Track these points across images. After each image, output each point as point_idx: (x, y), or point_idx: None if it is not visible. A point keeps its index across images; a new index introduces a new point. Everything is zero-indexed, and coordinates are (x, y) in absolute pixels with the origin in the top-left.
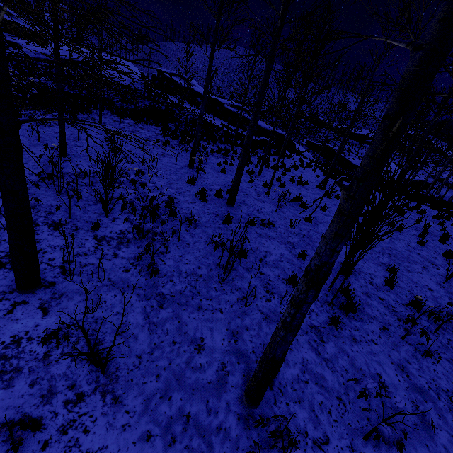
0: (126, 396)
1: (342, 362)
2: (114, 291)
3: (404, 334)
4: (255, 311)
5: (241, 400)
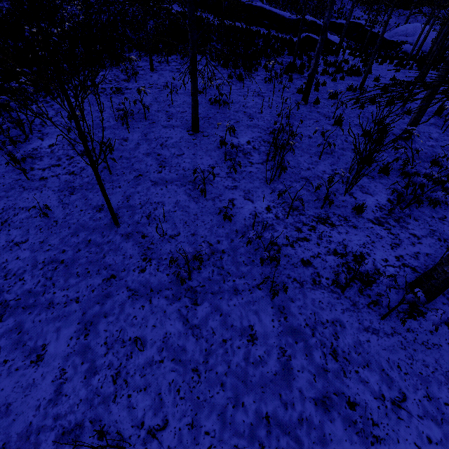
0: None
1: None
2: None
3: None
4: None
5: None
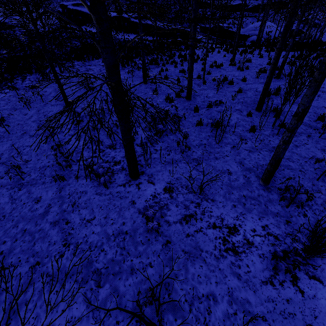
0: (215, 198)
1: (295, 157)
2: (172, 165)
3: (319, 135)
4: (243, 150)
5: (260, 184)
